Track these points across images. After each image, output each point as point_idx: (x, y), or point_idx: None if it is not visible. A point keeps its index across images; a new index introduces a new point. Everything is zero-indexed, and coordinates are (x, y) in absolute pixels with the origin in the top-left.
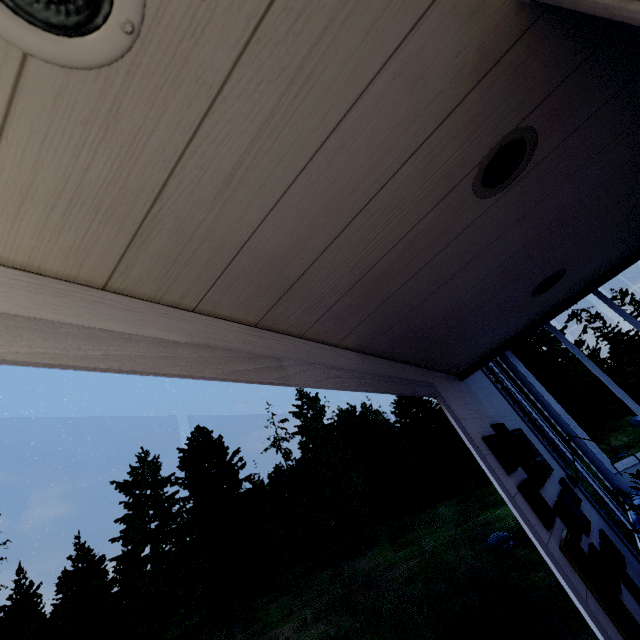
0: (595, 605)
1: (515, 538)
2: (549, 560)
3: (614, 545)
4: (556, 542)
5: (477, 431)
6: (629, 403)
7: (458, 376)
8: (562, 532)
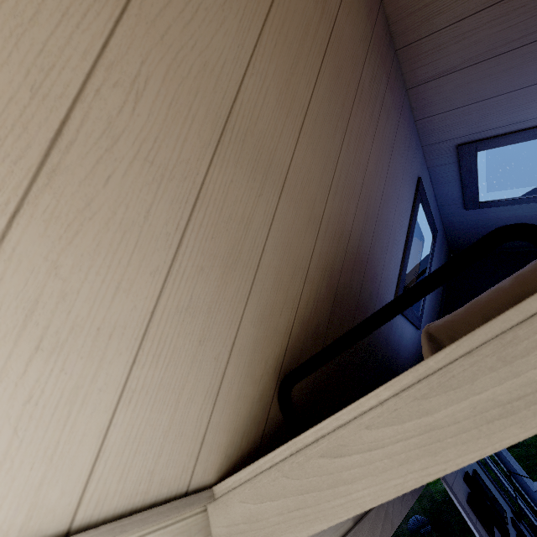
0: None
1: (432, 523)
2: None
3: None
4: None
5: (462, 494)
6: None
7: None
8: None
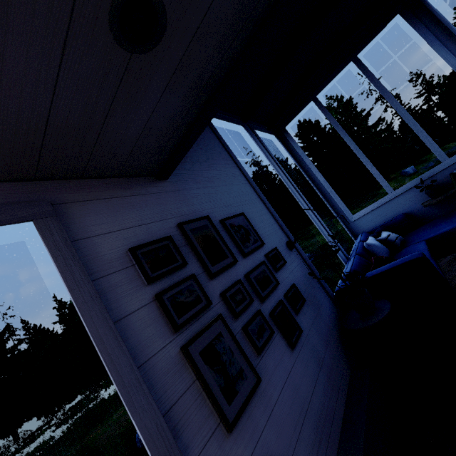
0: (193, 398)
1: (316, 255)
2: (118, 390)
3: (300, 294)
4: (182, 342)
5: (127, 242)
6: (370, 168)
7: (157, 176)
8: (212, 319)
